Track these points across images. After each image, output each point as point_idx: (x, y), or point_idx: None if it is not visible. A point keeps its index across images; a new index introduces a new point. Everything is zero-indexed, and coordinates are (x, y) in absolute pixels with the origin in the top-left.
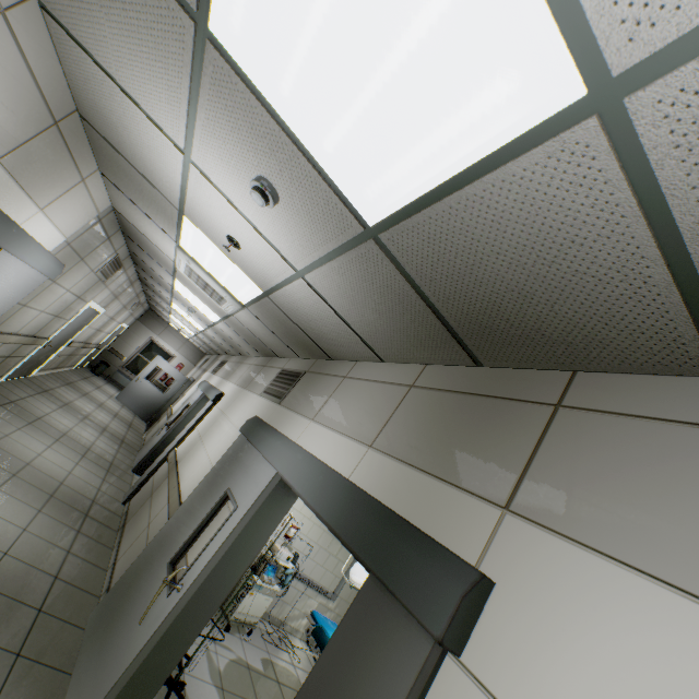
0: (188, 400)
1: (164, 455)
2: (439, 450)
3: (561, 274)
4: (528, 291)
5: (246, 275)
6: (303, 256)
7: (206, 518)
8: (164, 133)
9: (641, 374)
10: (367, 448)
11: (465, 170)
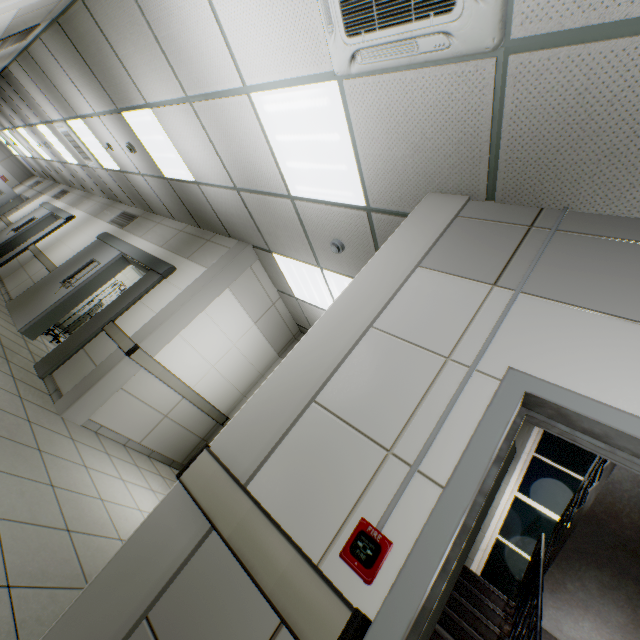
0: (32, 214)
1: (24, 247)
2: (180, 248)
3: (204, 208)
4: (201, 210)
5: (112, 159)
6: (144, 170)
7: (82, 268)
8: (88, 102)
9: (224, 236)
10: (160, 248)
11: (184, 180)
